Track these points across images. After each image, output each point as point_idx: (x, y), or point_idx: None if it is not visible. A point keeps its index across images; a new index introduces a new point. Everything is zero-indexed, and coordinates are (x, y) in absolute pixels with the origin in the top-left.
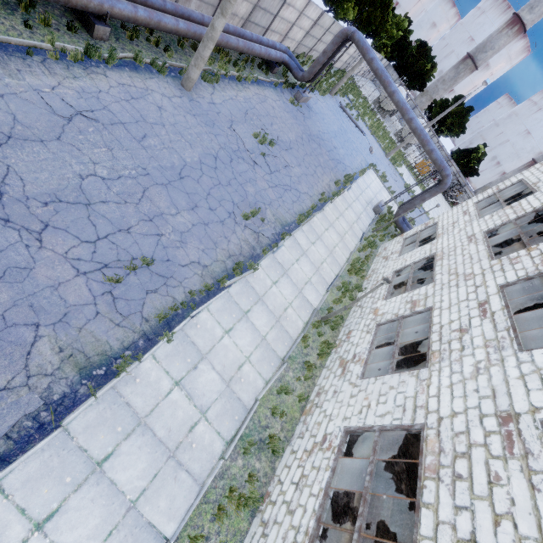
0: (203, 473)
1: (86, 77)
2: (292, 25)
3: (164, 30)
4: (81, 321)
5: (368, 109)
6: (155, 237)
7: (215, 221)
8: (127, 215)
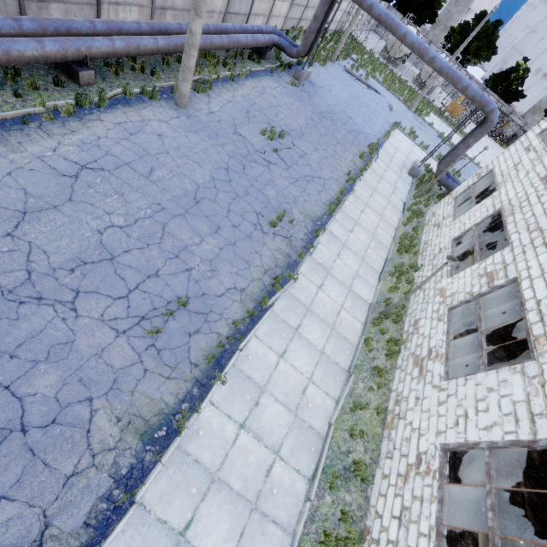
0: (291, 519)
1: (83, 128)
2: (273, 1)
3: (145, 54)
4: (132, 383)
5: (377, 64)
6: (185, 273)
7: (241, 237)
8: (152, 258)
